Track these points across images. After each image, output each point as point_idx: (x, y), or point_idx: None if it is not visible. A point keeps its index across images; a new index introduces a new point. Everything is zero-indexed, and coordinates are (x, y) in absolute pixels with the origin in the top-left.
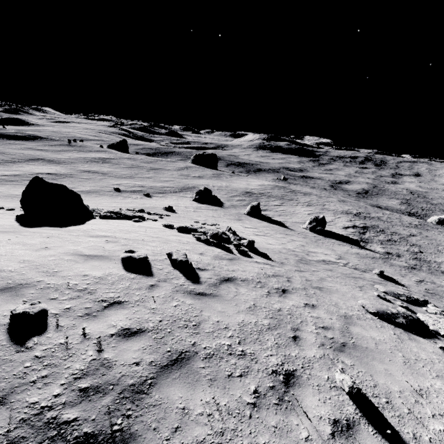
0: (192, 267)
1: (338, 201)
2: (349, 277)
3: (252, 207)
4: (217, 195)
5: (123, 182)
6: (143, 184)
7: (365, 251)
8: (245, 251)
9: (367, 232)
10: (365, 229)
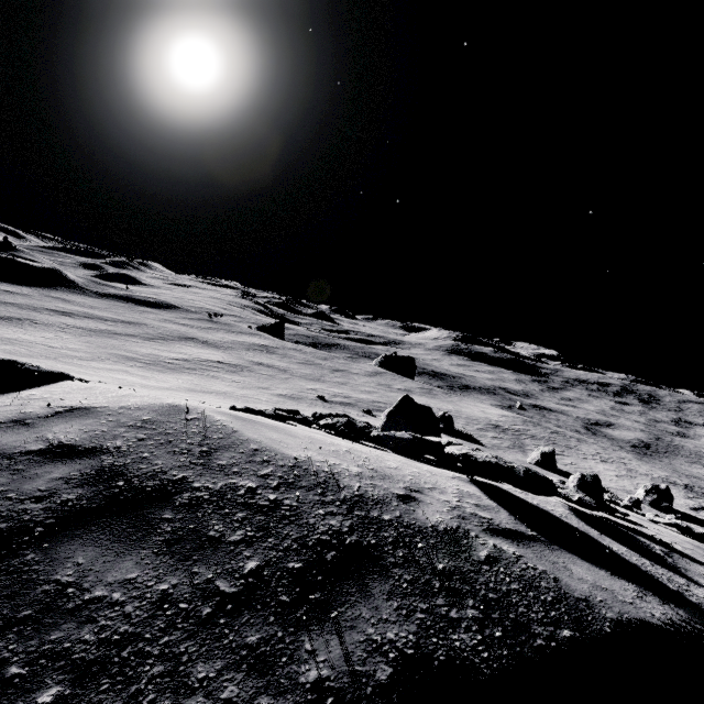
0: None
1: (636, 459)
2: None
3: (544, 454)
4: (456, 424)
5: (317, 386)
6: (344, 393)
7: None
8: None
9: None
10: None
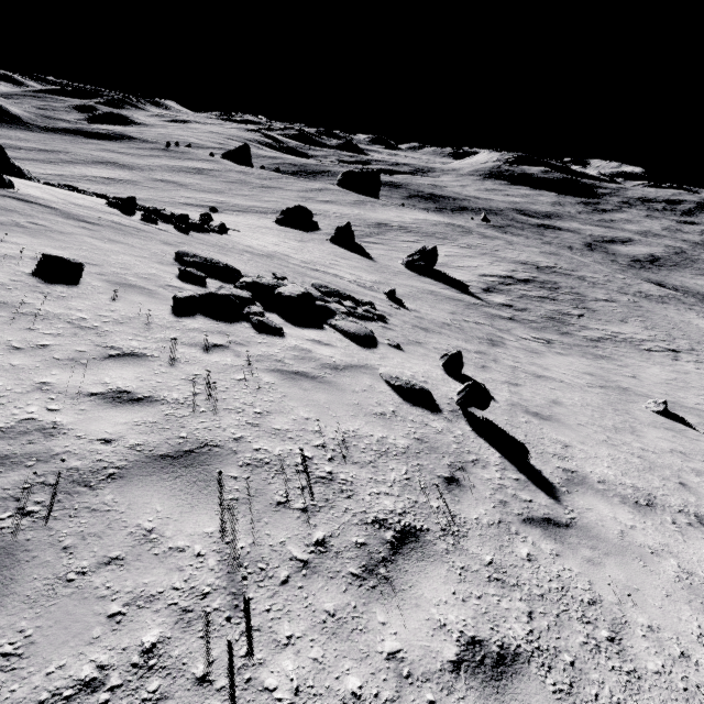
0: (3, 189)
1: (538, 252)
2: (297, 273)
3: (338, 229)
4: (325, 222)
5: (200, 195)
6: (228, 200)
7: (459, 295)
8: (153, 218)
9: (518, 285)
10: (522, 282)
